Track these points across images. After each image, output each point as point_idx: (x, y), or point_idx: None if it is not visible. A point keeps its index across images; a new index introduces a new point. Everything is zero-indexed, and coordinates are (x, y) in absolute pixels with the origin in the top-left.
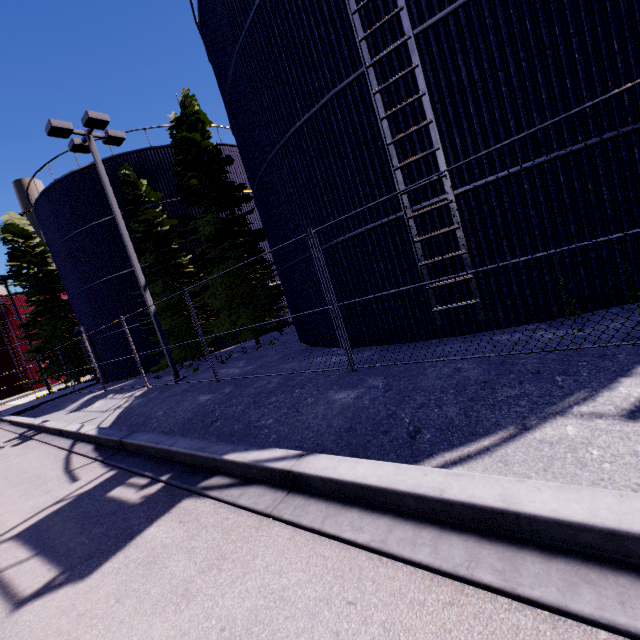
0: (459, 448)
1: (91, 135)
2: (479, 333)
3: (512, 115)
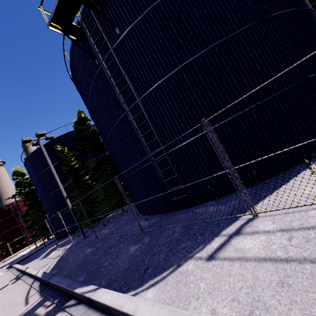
0: (156, 277)
1: (40, 139)
2: (194, 206)
3: (181, 122)
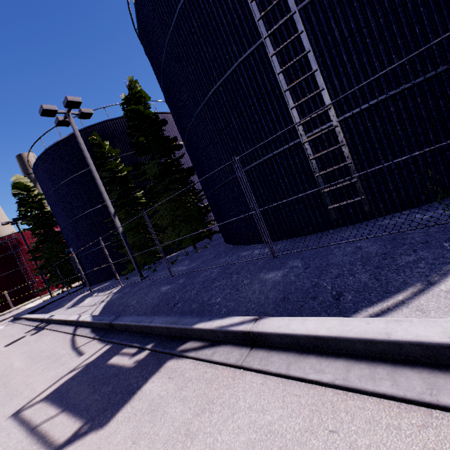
0: (378, 304)
1: (70, 113)
2: (365, 221)
3: (376, 58)
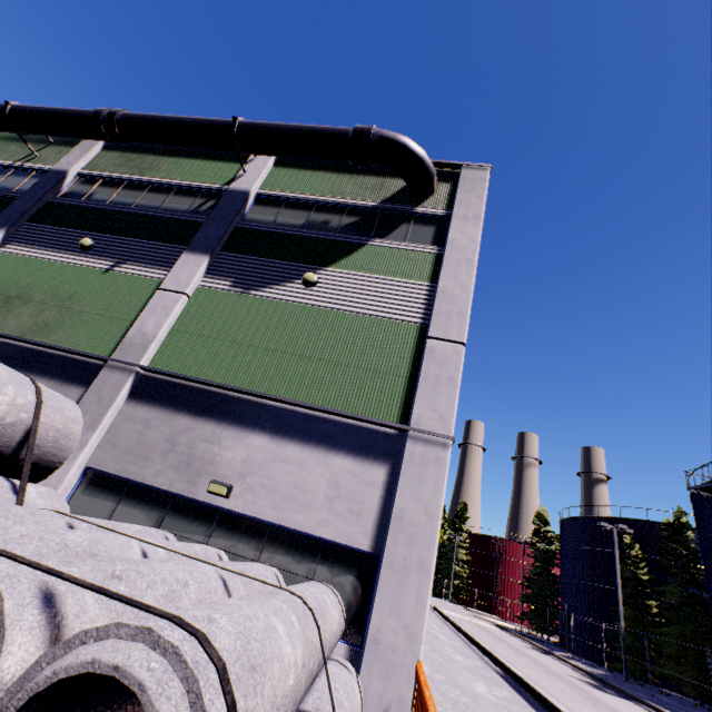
0: None
1: (615, 528)
2: None
3: None
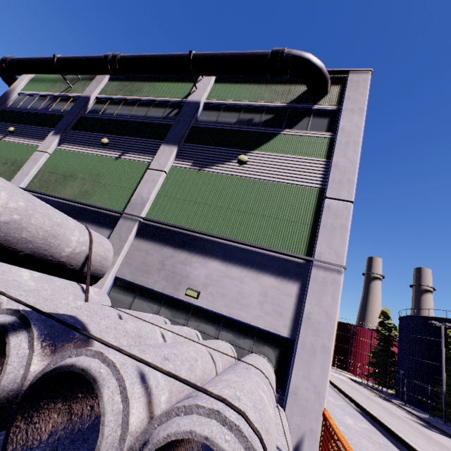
0: None
1: (443, 325)
2: None
3: None
